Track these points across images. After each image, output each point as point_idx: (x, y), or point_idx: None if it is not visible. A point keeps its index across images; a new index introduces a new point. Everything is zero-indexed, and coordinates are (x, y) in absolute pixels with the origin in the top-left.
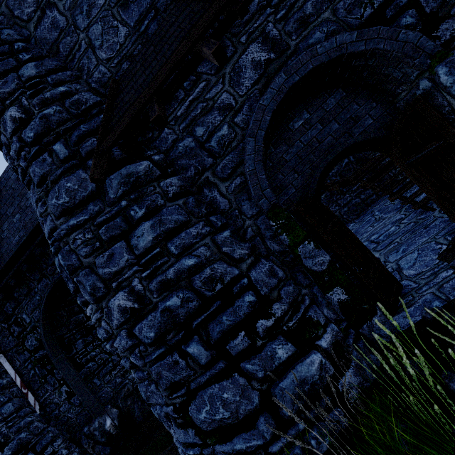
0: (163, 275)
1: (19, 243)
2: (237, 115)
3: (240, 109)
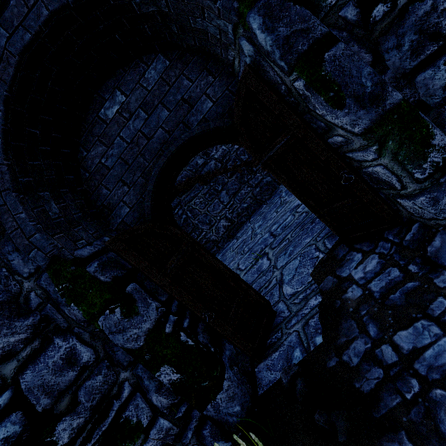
0: None
1: None
2: None
3: None
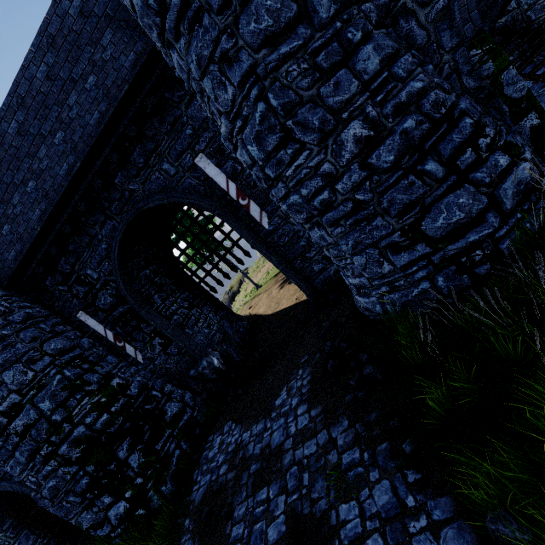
0: (396, 99)
1: (70, 173)
2: None
3: None
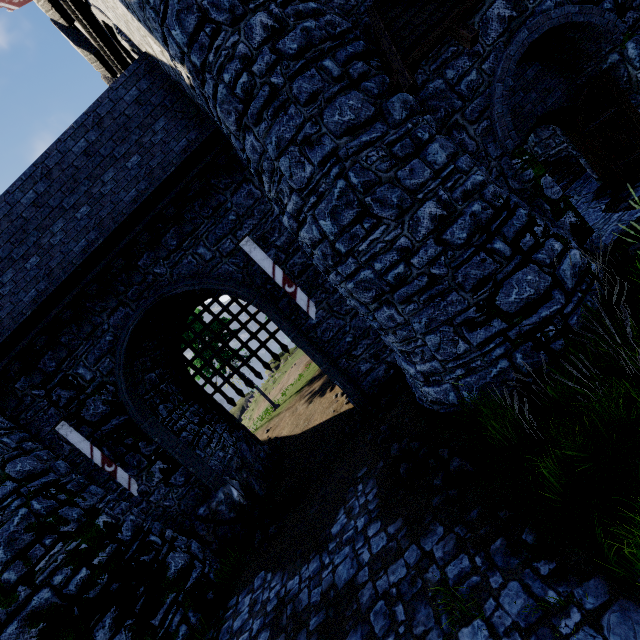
0: (463, 187)
1: (87, 251)
2: (485, 63)
3: (487, 58)
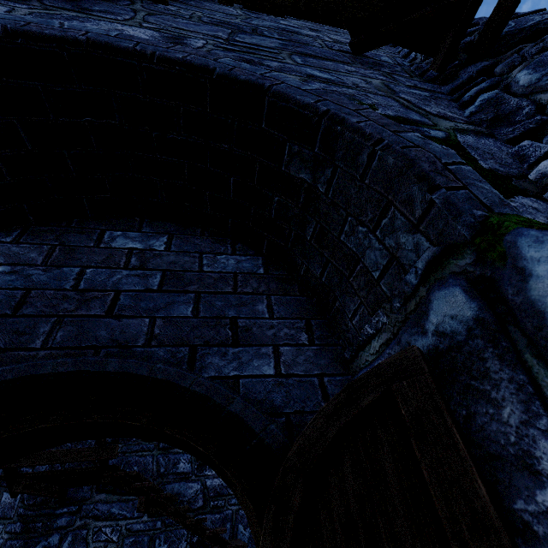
0: None
1: None
2: None
3: None
